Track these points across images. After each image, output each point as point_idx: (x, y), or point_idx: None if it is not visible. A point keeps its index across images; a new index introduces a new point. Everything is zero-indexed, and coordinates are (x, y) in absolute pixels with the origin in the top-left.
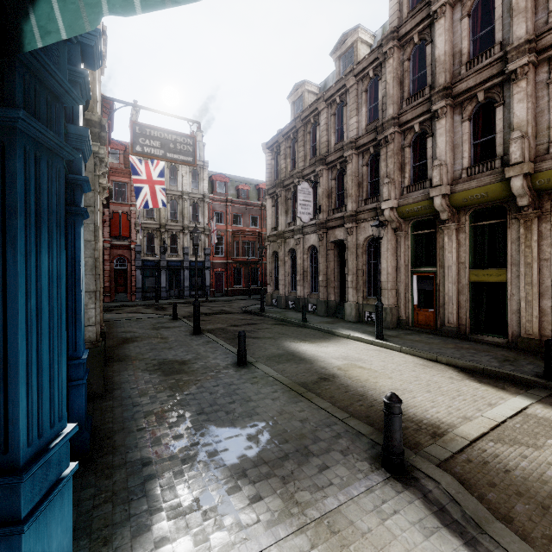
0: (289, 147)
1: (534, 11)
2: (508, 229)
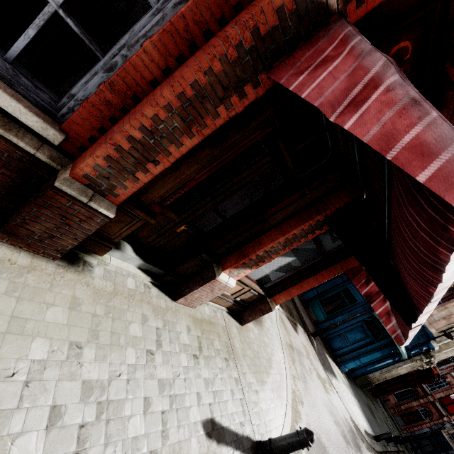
0: None
1: None
2: None
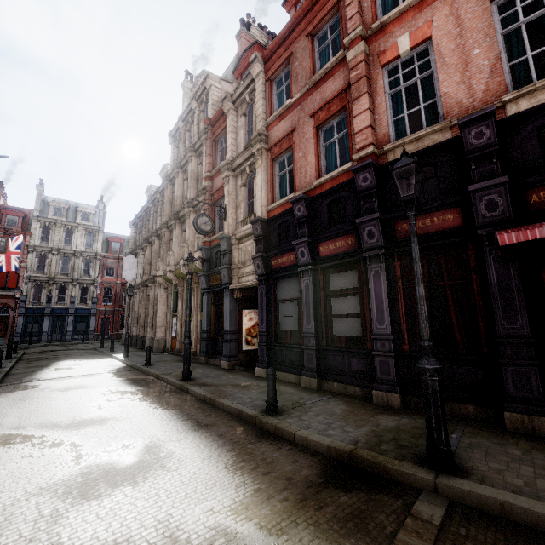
0: (141, 226)
1: (196, 187)
2: (192, 291)
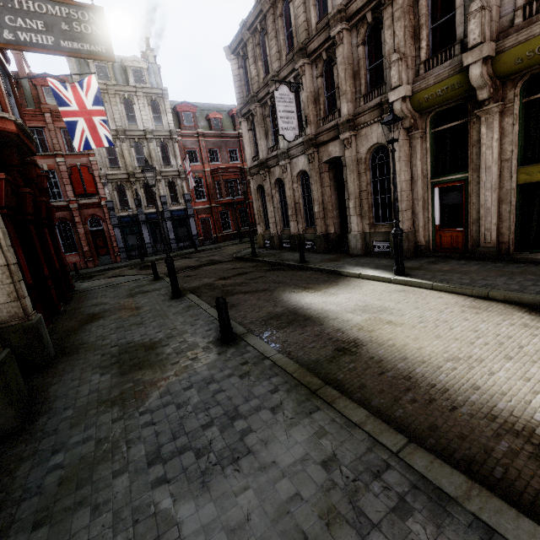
0: (257, 44)
1: None
2: None
